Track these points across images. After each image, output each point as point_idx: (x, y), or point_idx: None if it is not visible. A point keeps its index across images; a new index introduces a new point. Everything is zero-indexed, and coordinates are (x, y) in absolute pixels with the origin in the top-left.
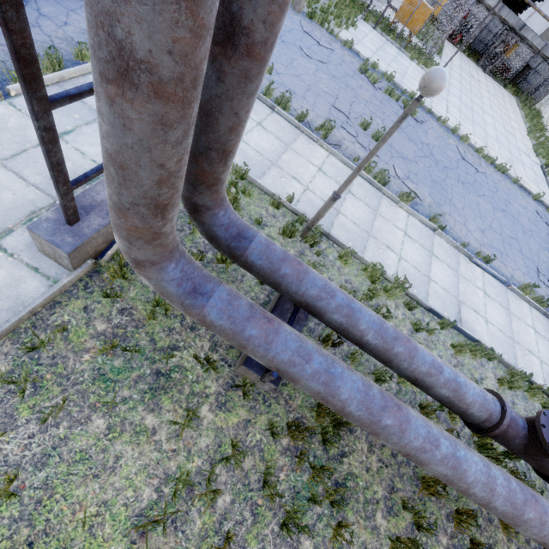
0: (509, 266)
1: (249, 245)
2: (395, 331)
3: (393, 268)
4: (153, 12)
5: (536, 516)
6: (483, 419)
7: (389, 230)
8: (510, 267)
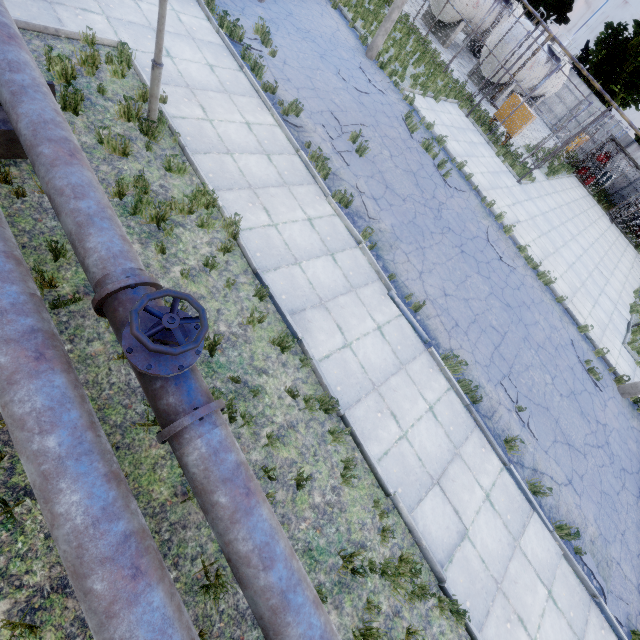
0: (456, 340)
1: None
2: (61, 138)
3: (249, 223)
4: None
5: (9, 366)
6: (96, 280)
7: (288, 204)
8: (458, 342)
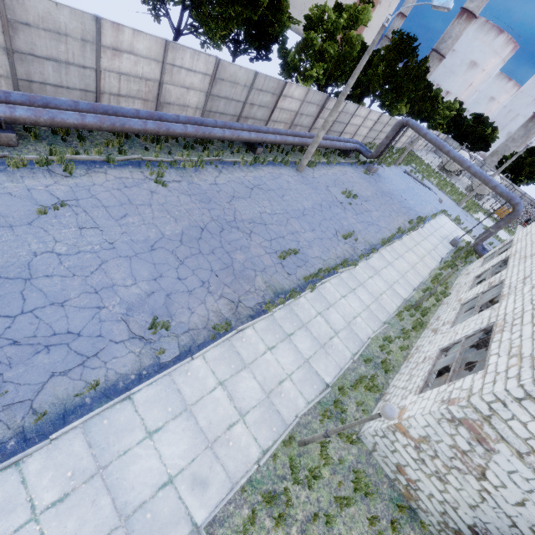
0: None
1: (486, 249)
2: None
3: None
4: (504, 226)
5: None
6: None
7: None
8: None
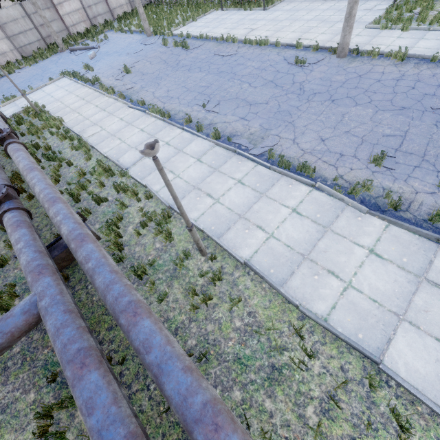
0: (168, 103)
1: None
2: None
3: (71, 119)
4: None
5: None
6: None
7: (88, 107)
8: (170, 103)
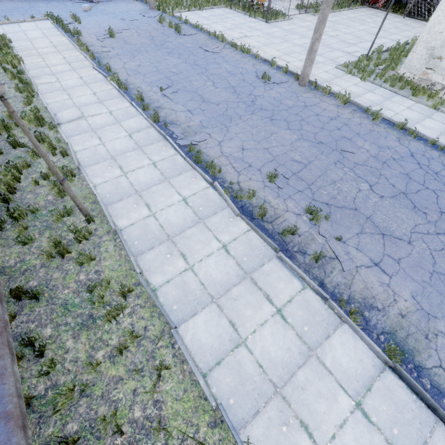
0: (133, 77)
1: None
2: None
3: (32, 62)
4: None
5: None
6: None
7: (56, 56)
8: (134, 77)
